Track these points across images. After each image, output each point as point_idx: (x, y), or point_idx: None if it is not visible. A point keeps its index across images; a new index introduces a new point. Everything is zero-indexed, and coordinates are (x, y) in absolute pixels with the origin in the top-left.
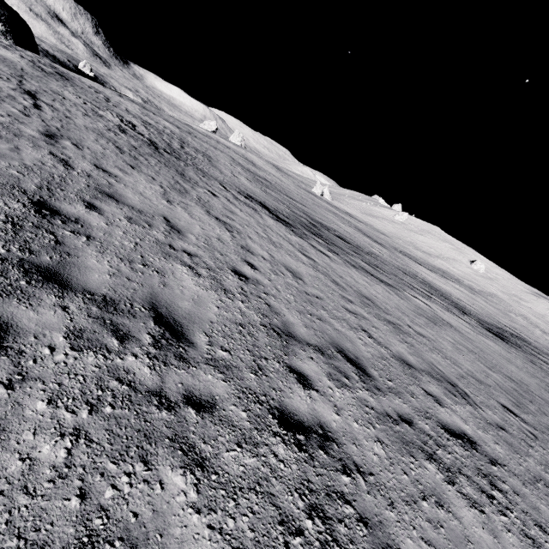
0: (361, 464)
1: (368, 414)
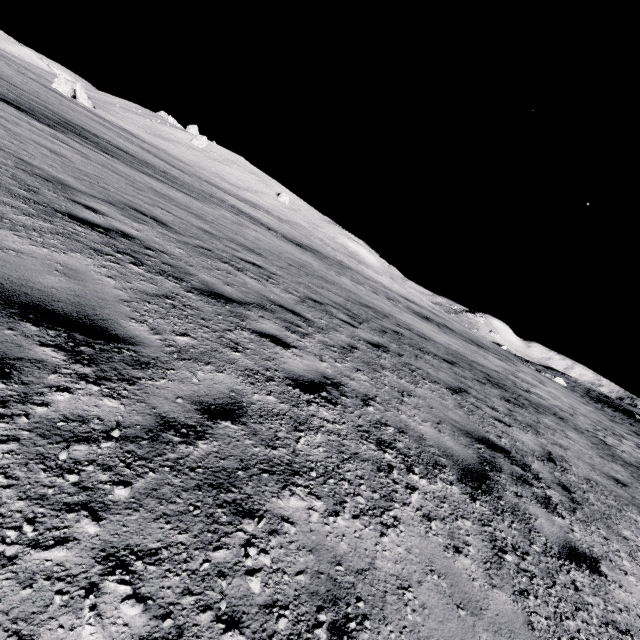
0: (164, 251)
1: (169, 239)
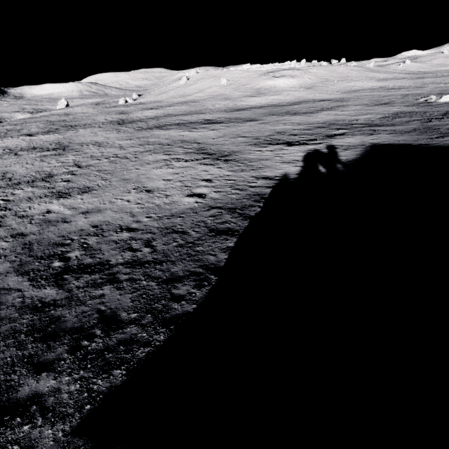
0: None
1: None
